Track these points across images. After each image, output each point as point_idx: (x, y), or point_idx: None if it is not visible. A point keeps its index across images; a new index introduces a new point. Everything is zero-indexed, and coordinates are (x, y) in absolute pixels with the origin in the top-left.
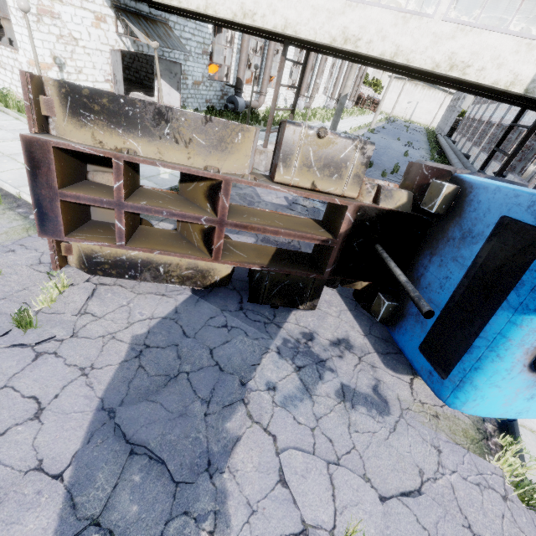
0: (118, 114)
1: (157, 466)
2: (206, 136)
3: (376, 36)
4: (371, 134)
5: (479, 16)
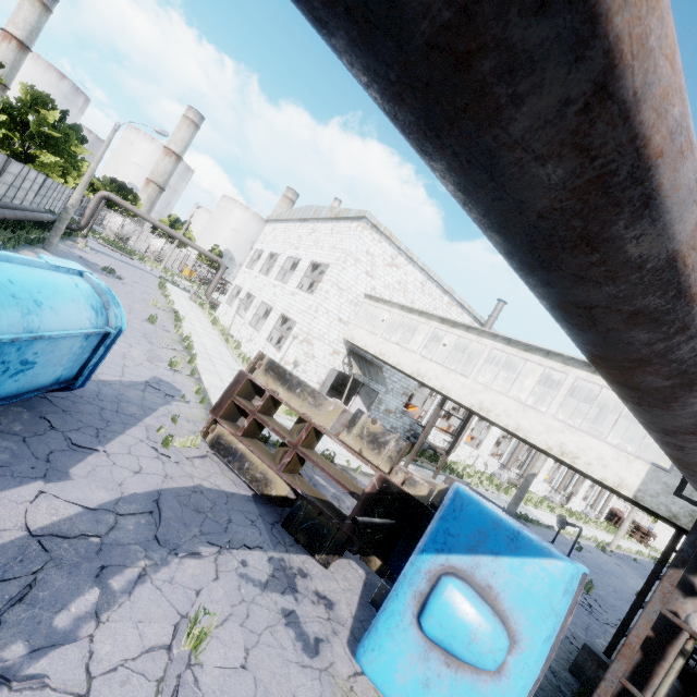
0: (283, 376)
1: (154, 526)
2: (314, 400)
3: (503, 413)
4: (599, 551)
5: (581, 424)
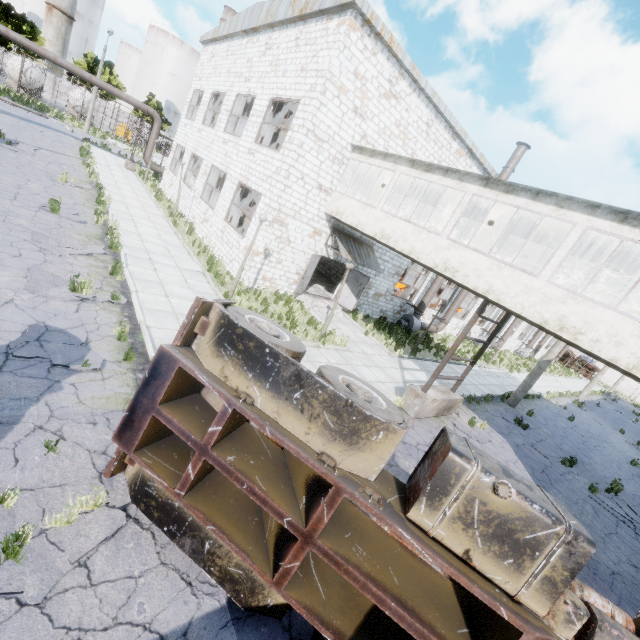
0: (257, 359)
1: None
2: (338, 420)
3: (607, 338)
4: (577, 408)
5: None
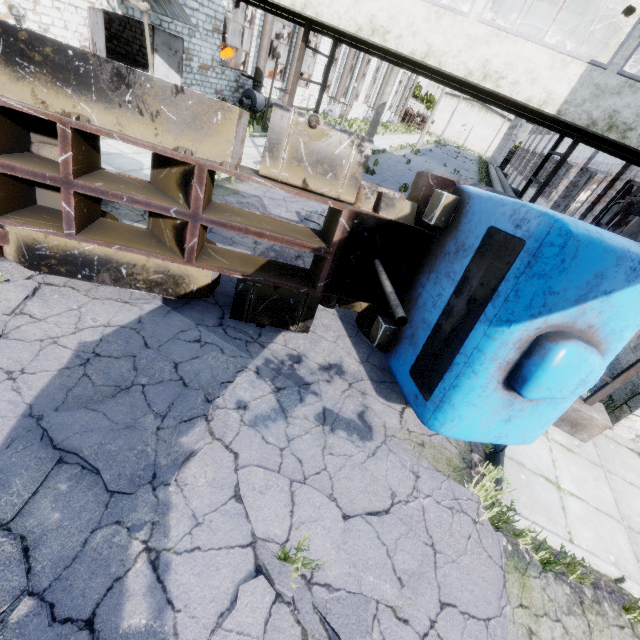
0: (66, 69)
1: (90, 476)
2: (177, 111)
3: (407, 30)
4: (414, 156)
5: (515, 21)
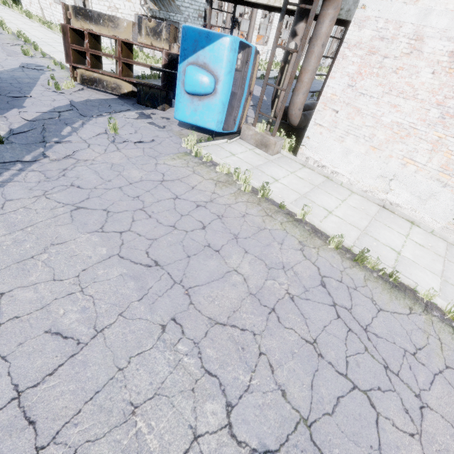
0: (87, 16)
1: (77, 113)
2: (113, 23)
3: None
4: None
5: None
